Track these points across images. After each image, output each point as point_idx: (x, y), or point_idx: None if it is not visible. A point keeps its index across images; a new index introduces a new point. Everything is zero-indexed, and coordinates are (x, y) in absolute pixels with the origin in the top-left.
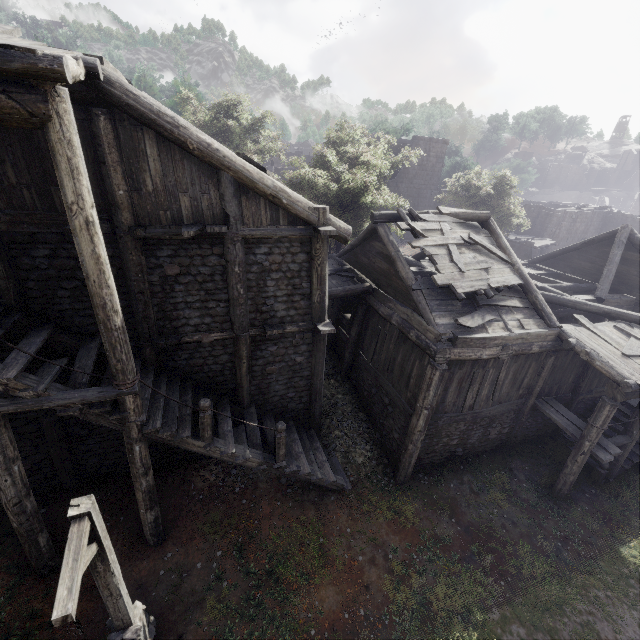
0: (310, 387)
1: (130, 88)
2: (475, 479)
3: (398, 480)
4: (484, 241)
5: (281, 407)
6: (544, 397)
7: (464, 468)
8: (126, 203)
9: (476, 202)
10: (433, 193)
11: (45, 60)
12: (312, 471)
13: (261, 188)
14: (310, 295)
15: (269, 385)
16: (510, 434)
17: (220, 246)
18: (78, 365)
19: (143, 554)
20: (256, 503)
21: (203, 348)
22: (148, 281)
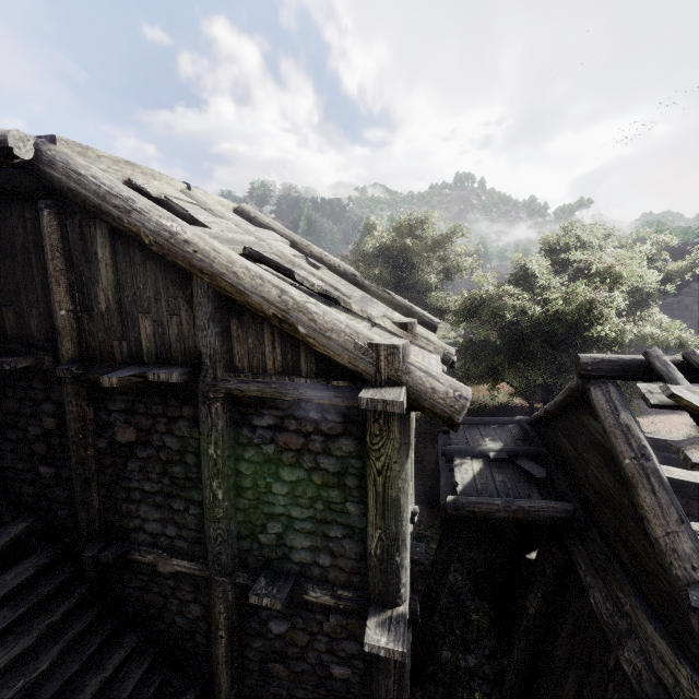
0: None
1: (78, 167)
2: None
3: None
4: None
5: None
6: None
7: None
8: (69, 328)
9: None
10: None
11: None
12: None
13: (257, 304)
14: (366, 531)
15: (277, 698)
16: None
17: (195, 404)
18: None
19: None
20: None
21: (163, 578)
22: (95, 446)
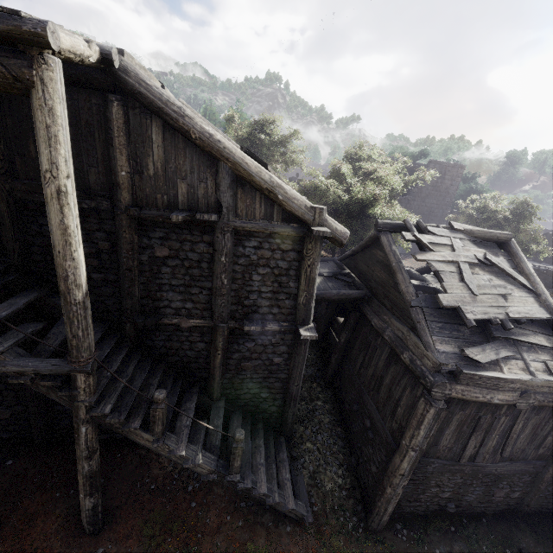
0: (285, 390)
1: (144, 78)
2: (469, 551)
3: (369, 526)
4: (503, 263)
5: (252, 405)
6: None
7: (455, 531)
8: (127, 184)
9: (491, 224)
10: (445, 213)
11: (30, 23)
12: (269, 491)
13: (257, 181)
14: (296, 295)
15: (242, 381)
16: (521, 500)
17: (210, 234)
18: (54, 331)
19: (76, 541)
20: (205, 510)
21: (181, 332)
22: (138, 259)
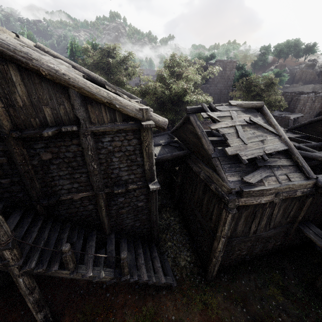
0: (149, 219)
1: None
2: (258, 277)
3: (207, 279)
4: (260, 121)
5: (132, 231)
6: (304, 222)
7: (251, 268)
8: (4, 115)
9: (254, 95)
10: (229, 91)
11: None
12: (149, 277)
13: (99, 98)
14: (143, 165)
15: (122, 220)
16: (281, 245)
17: (77, 138)
18: None
19: None
20: (115, 296)
21: (75, 202)
22: (31, 164)
